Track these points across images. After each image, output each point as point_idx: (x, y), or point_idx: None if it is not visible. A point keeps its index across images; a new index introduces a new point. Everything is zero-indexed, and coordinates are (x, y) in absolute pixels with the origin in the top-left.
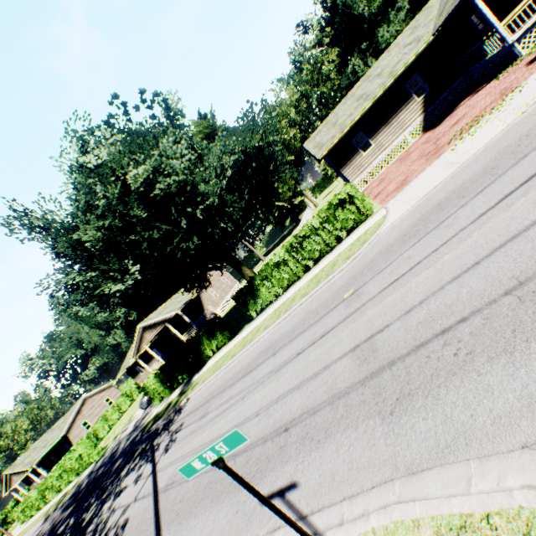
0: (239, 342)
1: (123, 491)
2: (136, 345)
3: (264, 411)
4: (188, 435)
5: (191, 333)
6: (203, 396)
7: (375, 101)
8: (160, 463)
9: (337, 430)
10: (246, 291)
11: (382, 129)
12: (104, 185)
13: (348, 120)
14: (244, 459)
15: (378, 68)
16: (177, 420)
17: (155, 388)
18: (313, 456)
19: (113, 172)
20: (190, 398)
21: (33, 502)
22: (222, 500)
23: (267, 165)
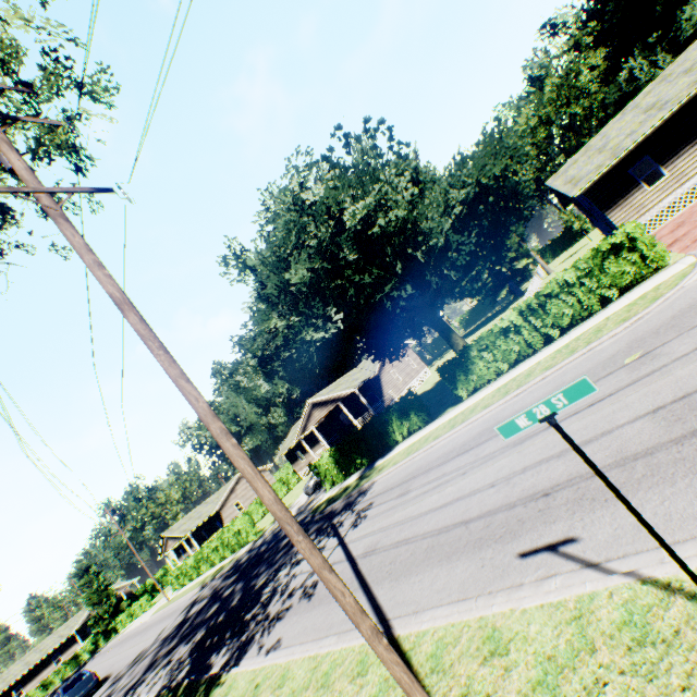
0: (444, 425)
1: (302, 560)
2: (302, 423)
3: (503, 482)
4: (383, 512)
5: (363, 421)
6: (396, 478)
7: (677, 110)
8: (348, 536)
9: (636, 488)
10: (456, 364)
11: (685, 150)
12: (314, 225)
13: (627, 140)
14: (482, 524)
15: (685, 61)
16: (362, 501)
17: (327, 469)
18: (599, 514)
19: (328, 209)
20: (376, 481)
21: (186, 570)
22: (455, 558)
23: (506, 200)
